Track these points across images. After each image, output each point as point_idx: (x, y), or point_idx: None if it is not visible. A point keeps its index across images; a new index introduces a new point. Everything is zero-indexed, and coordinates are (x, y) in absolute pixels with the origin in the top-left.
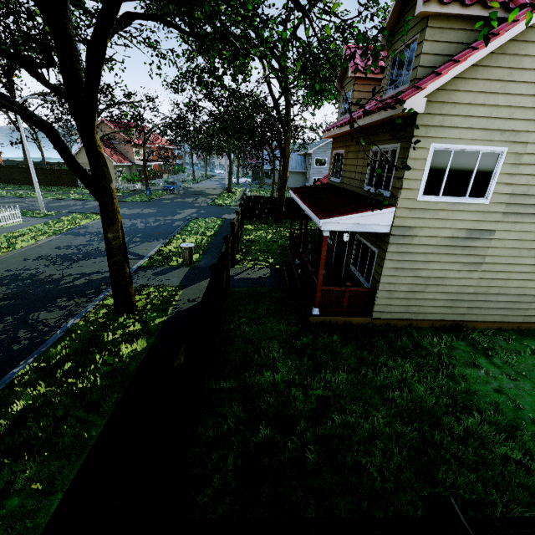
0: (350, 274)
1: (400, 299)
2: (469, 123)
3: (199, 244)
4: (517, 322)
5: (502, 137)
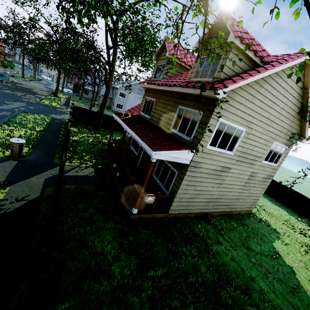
0: (152, 180)
1: (185, 202)
2: (237, 112)
3: (28, 137)
4: (227, 211)
5: (246, 123)
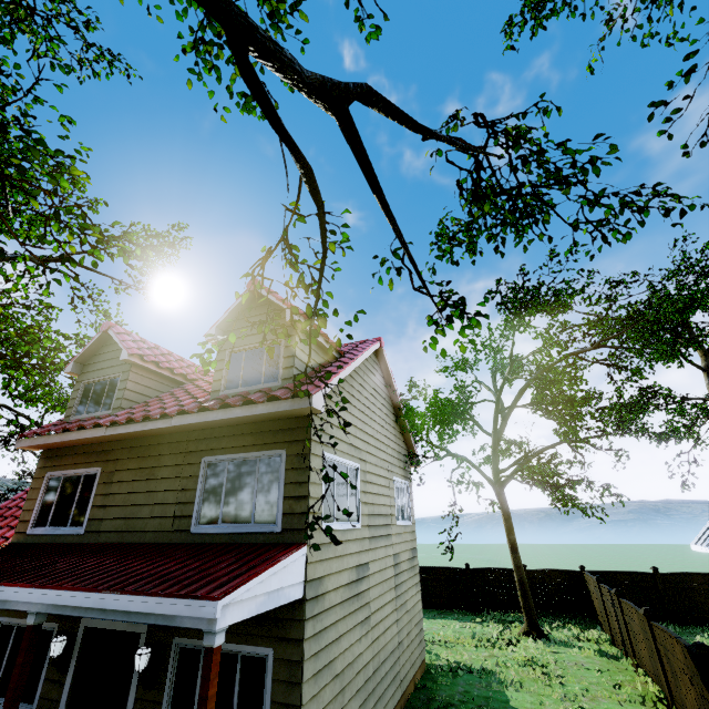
0: None
1: None
2: (340, 434)
3: None
4: (399, 698)
5: (356, 453)
